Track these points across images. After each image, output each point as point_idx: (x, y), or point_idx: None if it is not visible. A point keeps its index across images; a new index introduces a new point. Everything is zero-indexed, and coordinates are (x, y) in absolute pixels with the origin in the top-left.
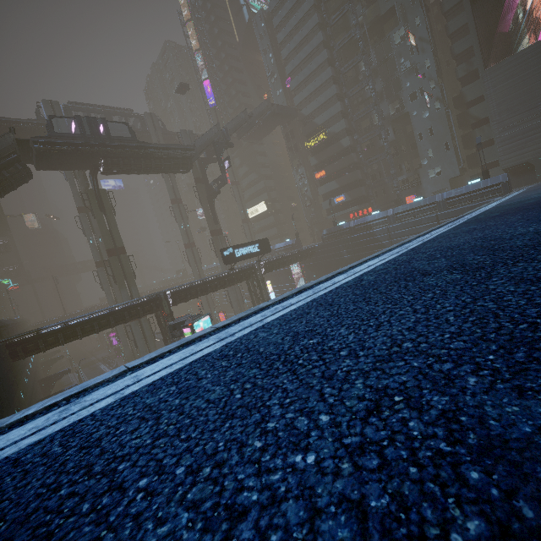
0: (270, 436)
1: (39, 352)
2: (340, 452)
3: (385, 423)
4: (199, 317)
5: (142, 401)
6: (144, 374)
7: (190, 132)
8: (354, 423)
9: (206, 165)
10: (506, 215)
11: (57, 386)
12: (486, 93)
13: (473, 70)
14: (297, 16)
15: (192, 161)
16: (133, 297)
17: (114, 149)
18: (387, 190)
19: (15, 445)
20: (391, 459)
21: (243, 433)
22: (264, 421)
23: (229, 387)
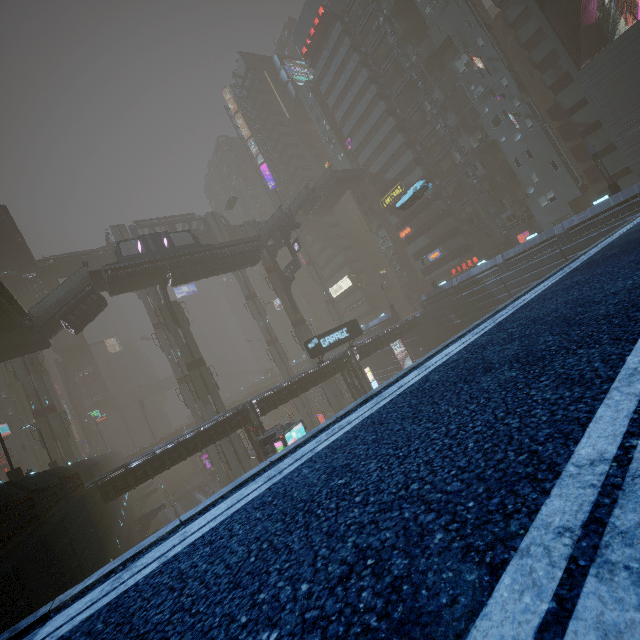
0: (256, 610)
1: (129, 489)
2: (297, 629)
3: (345, 594)
4: (291, 426)
5: (178, 566)
6: (191, 529)
7: (253, 222)
8: (323, 594)
9: (275, 252)
10: (622, 253)
11: (154, 525)
12: (588, 94)
13: (564, 73)
14: (344, 77)
15: (259, 252)
16: (219, 411)
17: (180, 259)
18: (491, 233)
19: (71, 621)
20: (329, 636)
21: (238, 606)
22: (259, 591)
23: (250, 547)
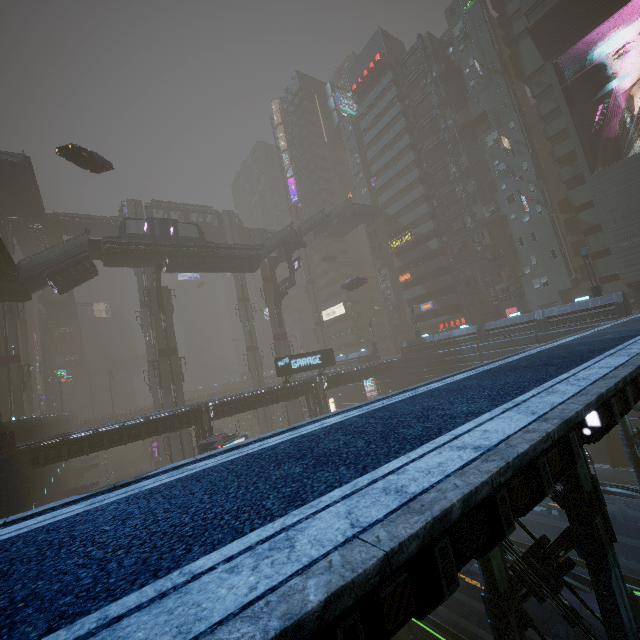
0: None
1: (61, 460)
2: None
3: None
4: (233, 439)
5: None
6: None
7: (264, 230)
8: None
9: (277, 264)
10: (521, 369)
11: None
12: (595, 198)
13: (580, 173)
14: (384, 121)
15: (259, 261)
16: (178, 404)
17: (180, 248)
18: (483, 299)
19: None
20: None
21: None
22: None
23: None
